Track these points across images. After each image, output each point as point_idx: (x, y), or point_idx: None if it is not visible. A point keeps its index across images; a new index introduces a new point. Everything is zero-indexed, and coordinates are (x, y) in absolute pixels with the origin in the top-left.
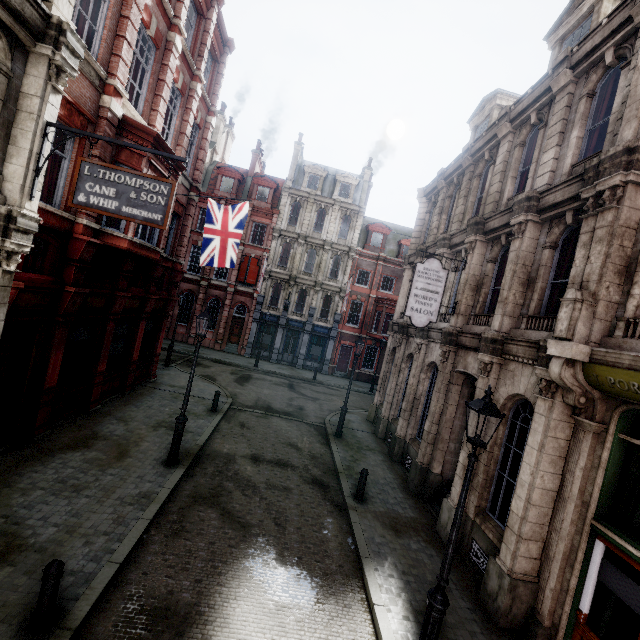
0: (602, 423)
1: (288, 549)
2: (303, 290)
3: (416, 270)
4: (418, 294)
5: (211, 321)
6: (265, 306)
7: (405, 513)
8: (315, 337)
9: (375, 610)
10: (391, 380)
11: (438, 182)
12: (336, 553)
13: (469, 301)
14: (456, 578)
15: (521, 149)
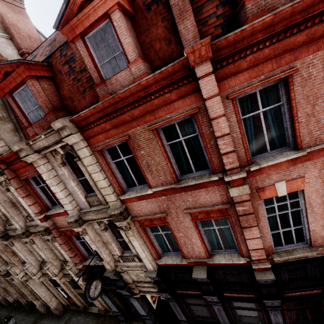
0: None
1: None
2: None
3: None
4: None
5: None
6: None
7: (31, 322)
8: None
9: None
10: None
11: None
12: None
13: None
14: (50, 319)
15: None
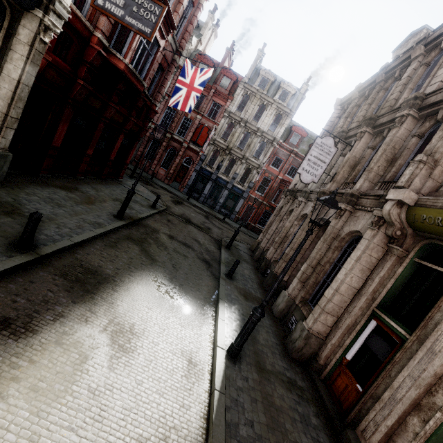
0: (406, 251)
1: (176, 279)
2: (233, 160)
3: (315, 142)
4: (311, 159)
5: (167, 164)
6: (205, 163)
7: (255, 294)
8: (232, 194)
9: (218, 320)
10: (273, 225)
11: (353, 93)
12: (205, 292)
13: (345, 174)
14: (274, 329)
15: (425, 68)
